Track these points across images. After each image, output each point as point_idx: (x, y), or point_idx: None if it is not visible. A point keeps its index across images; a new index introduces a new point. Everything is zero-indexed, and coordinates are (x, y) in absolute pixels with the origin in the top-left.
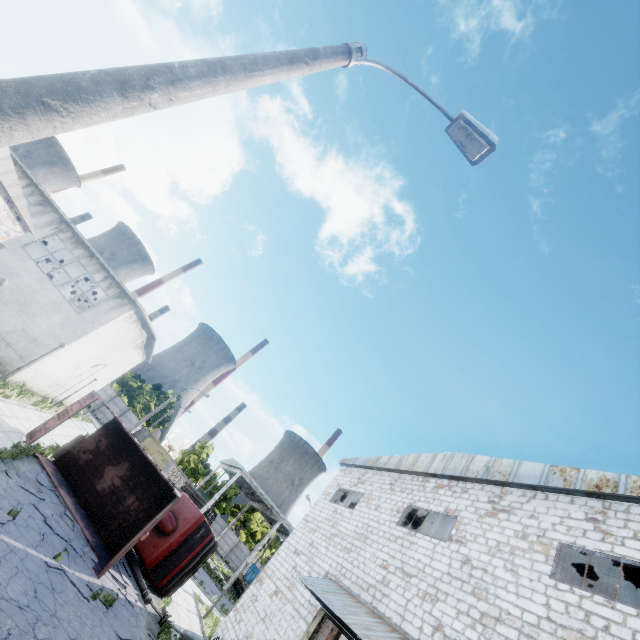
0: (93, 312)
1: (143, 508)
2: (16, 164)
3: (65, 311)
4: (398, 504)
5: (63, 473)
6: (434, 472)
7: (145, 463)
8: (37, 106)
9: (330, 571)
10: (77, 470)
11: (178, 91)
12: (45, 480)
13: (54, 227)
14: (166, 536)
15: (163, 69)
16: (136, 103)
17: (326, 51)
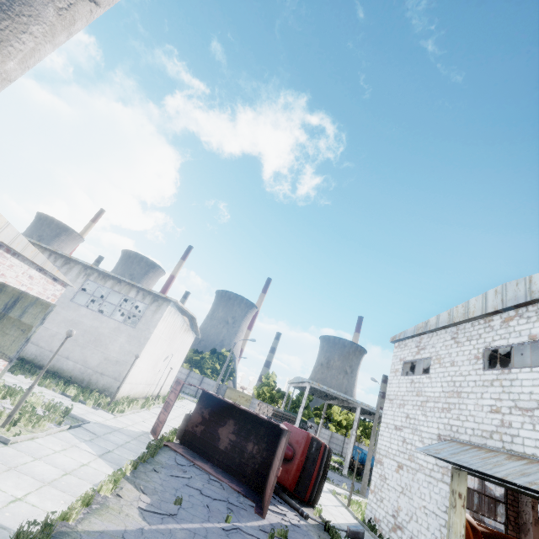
0: (143, 321)
1: (263, 449)
2: (34, 245)
3: (124, 331)
4: (472, 352)
5: (190, 448)
6: (494, 310)
7: (244, 414)
8: None
9: (441, 433)
10: (199, 441)
11: None
12: (182, 460)
13: (83, 275)
14: (290, 461)
15: None
16: None
17: None
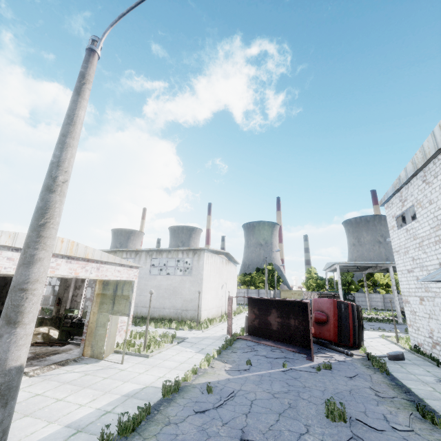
0: (194, 269)
1: (301, 320)
2: (116, 252)
3: (186, 280)
4: None
5: (256, 335)
6: None
7: (280, 303)
8: (40, 229)
9: (440, 262)
10: (259, 330)
11: (63, 166)
12: (251, 343)
13: (148, 257)
14: (327, 323)
15: (51, 167)
16: (59, 188)
17: (83, 67)
